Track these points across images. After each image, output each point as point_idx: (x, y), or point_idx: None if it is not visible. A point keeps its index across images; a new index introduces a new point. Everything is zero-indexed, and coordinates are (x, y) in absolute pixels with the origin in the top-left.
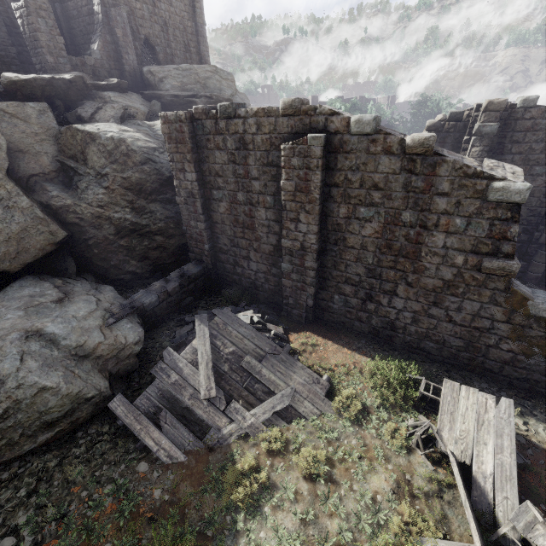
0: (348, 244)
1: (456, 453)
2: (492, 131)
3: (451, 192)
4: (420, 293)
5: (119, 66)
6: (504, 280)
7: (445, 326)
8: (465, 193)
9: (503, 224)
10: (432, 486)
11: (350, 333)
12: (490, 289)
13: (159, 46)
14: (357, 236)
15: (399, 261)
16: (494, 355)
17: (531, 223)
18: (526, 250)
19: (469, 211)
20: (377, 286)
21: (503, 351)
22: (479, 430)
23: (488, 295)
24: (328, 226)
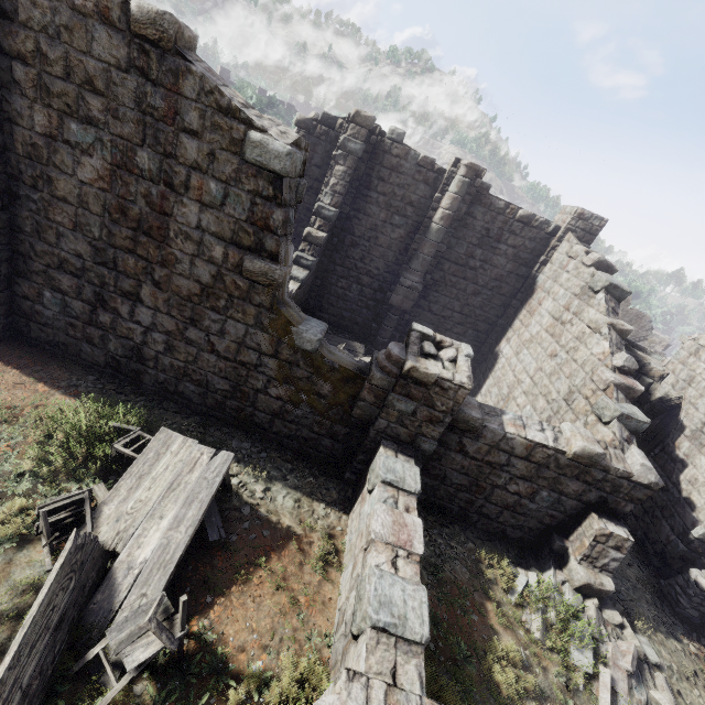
0: (57, 191)
1: (108, 536)
2: (357, 151)
3: (203, 132)
4: (172, 301)
5: None
6: (268, 292)
7: (208, 358)
8: (220, 139)
9: (266, 205)
10: (24, 600)
11: (76, 363)
12: (255, 305)
13: None
14: (71, 179)
15: (140, 241)
16: (263, 404)
17: (386, 280)
18: (380, 311)
19: (226, 172)
20: (111, 281)
21: (273, 399)
22: (166, 498)
23: (254, 314)
24: (17, 145)
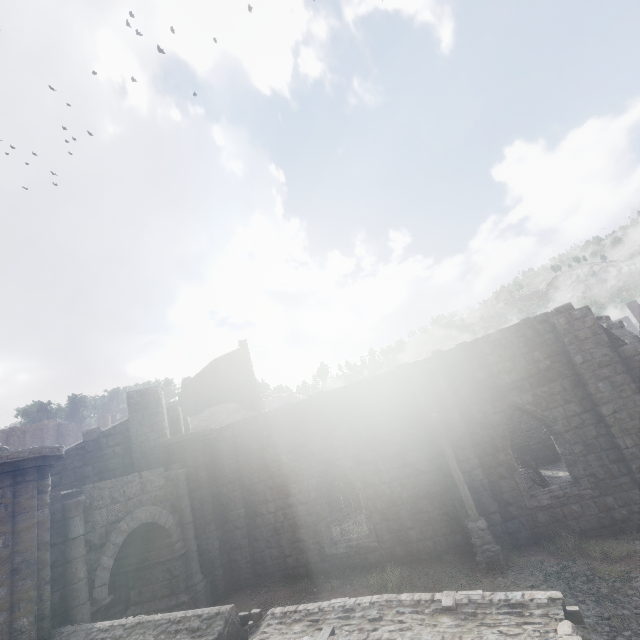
0: None
1: None
2: None
3: None
4: None
5: None
6: None
7: None
8: None
9: None
10: None
11: None
12: None
13: (215, 400)
14: None
15: None
16: None
17: None
18: None
19: None
20: None
21: None
22: None
23: None
24: None
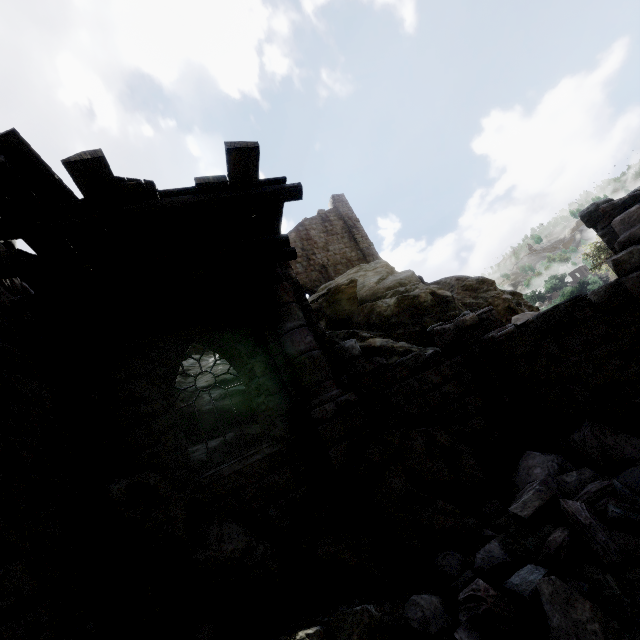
0: None
1: None
2: None
3: None
4: None
5: None
6: None
7: None
8: None
9: None
10: None
11: None
12: None
13: (318, 287)
14: None
15: None
16: None
17: None
18: None
19: None
20: None
21: None
22: None
23: None
24: None
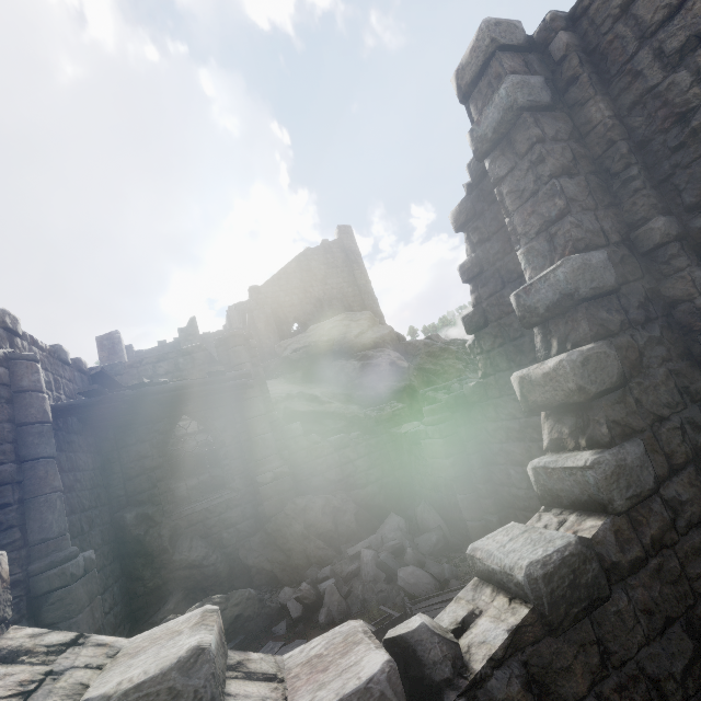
0: None
1: None
2: (505, 107)
3: None
4: None
5: (261, 352)
6: None
7: None
8: None
9: None
10: None
11: None
12: None
13: (311, 320)
14: None
15: None
16: None
17: None
18: None
19: None
20: None
21: None
22: None
23: None
24: None
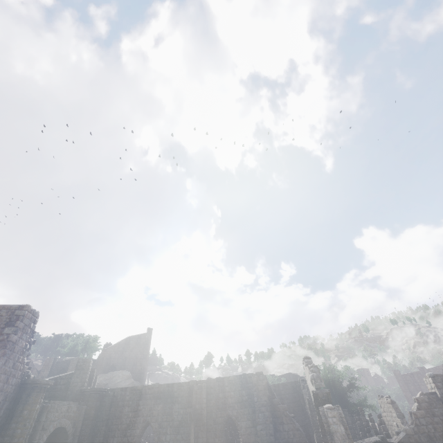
0: None
1: None
2: None
3: None
4: None
5: None
6: None
7: None
8: None
9: None
10: None
11: None
12: None
13: (118, 366)
14: None
15: None
16: None
17: None
18: None
19: None
20: None
21: None
22: None
23: None
24: None
